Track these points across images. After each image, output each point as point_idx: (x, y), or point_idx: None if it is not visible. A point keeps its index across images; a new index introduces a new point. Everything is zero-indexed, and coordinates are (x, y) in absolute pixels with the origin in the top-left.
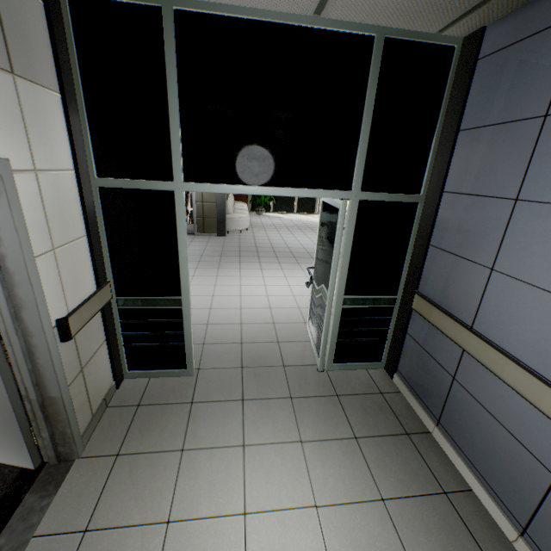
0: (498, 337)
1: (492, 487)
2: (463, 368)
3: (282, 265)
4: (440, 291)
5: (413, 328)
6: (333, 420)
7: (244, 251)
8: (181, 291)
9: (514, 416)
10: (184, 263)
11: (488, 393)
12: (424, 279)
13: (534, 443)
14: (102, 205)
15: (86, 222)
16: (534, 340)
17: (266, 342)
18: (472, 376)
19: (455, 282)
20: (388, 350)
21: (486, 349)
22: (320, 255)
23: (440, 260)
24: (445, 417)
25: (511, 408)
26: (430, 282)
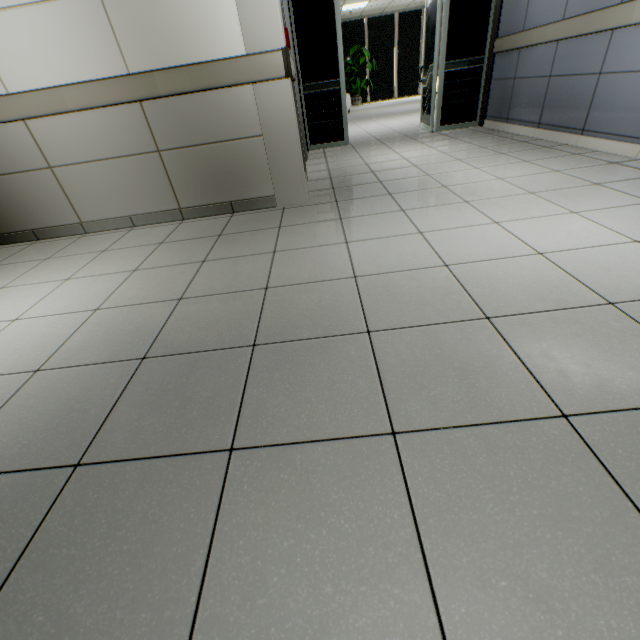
0: (533, 24)
1: (528, 121)
2: (519, 66)
3: (392, 117)
4: (509, 25)
5: (495, 72)
6: (440, 138)
7: (354, 119)
8: (339, 75)
9: (537, 65)
10: (341, 49)
11: (528, 67)
12: (501, 25)
13: (543, 70)
14: (293, 13)
15: (290, 22)
16: (546, 8)
17: (390, 134)
18: (522, 66)
19: (516, 9)
20: (480, 108)
21: (526, 35)
22: (427, 47)
23: (509, 1)
24: (510, 111)
25: (537, 62)
26: (504, 24)
